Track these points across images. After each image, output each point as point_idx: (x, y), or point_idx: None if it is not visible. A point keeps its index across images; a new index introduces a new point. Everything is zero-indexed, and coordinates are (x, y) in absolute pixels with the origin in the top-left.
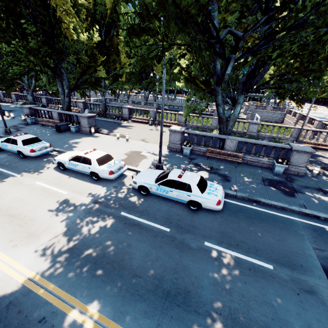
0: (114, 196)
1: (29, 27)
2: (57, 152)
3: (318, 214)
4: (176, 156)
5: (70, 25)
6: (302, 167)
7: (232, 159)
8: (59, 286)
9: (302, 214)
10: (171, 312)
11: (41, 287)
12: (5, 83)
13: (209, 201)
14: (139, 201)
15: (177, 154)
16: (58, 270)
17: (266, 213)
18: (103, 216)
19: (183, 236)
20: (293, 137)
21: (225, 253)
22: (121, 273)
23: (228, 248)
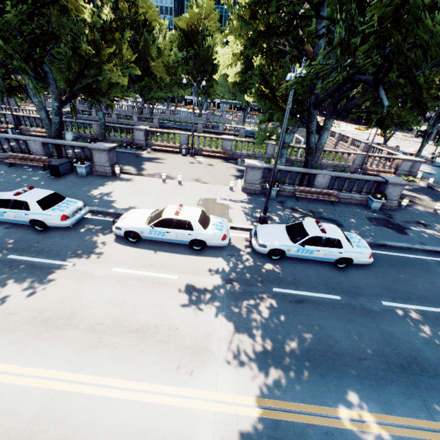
0: (242, 269)
1: None
2: (91, 213)
3: (439, 250)
4: (261, 201)
5: None
6: (395, 200)
7: (328, 198)
8: (300, 401)
9: (425, 252)
10: (421, 383)
11: (283, 411)
12: None
13: (362, 255)
14: (277, 269)
15: (260, 197)
16: (279, 383)
17: (400, 257)
18: (256, 298)
19: (358, 301)
20: (355, 164)
21: (406, 309)
22: (345, 362)
23: (404, 302)
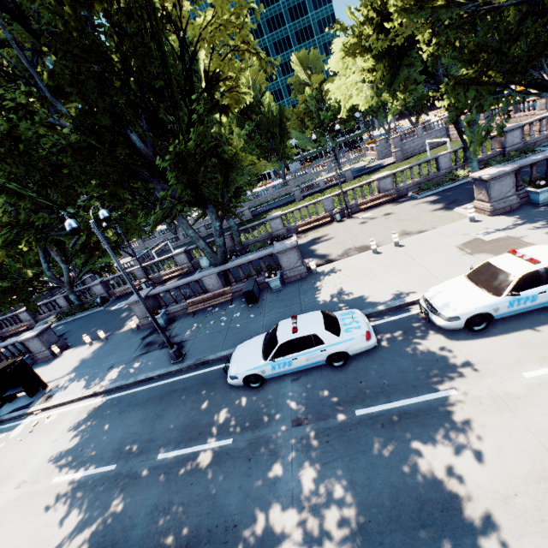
0: None
1: (195, 104)
2: None
3: None
4: (541, 212)
5: (242, 78)
6: None
7: None
8: None
9: None
10: None
11: None
12: (19, 294)
13: None
14: None
15: (530, 210)
16: None
17: None
18: None
19: None
20: None
21: None
22: None
23: None
